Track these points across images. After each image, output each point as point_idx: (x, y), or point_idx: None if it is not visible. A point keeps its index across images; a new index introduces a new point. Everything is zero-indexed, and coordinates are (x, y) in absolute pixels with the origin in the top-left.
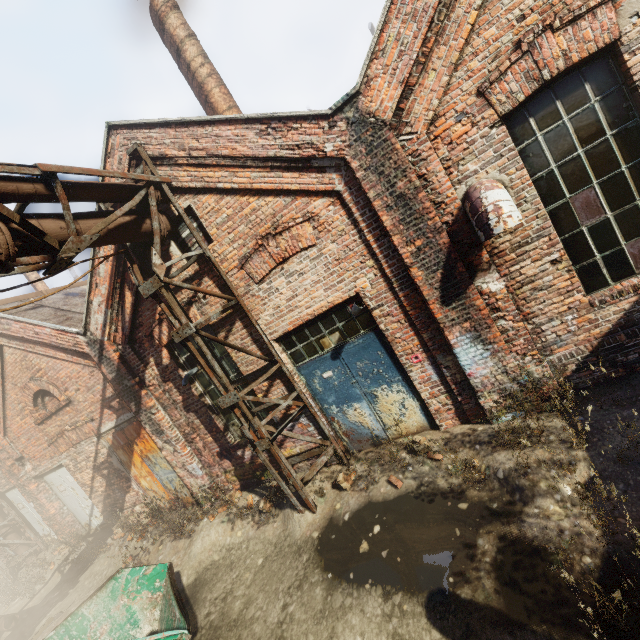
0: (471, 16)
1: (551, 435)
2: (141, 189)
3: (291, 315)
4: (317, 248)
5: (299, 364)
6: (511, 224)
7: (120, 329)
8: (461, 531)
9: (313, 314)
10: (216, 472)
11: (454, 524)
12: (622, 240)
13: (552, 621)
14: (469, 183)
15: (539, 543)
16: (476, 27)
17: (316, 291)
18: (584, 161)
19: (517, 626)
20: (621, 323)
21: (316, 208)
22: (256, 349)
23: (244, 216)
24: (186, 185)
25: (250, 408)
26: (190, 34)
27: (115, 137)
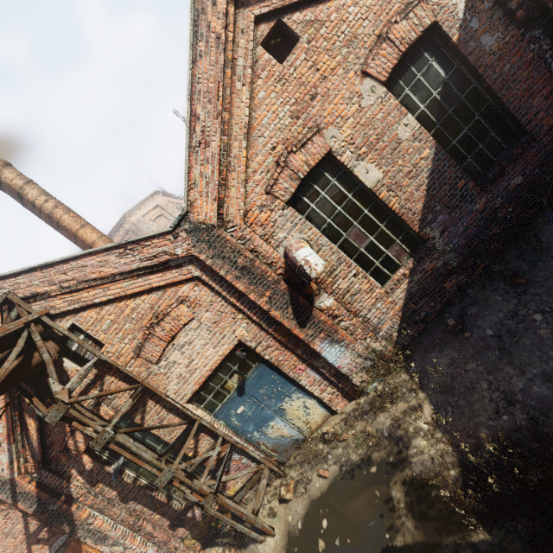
0: (243, 153)
1: (403, 388)
2: (22, 332)
3: (194, 377)
4: (196, 320)
5: (214, 412)
6: (319, 269)
7: (30, 458)
8: (379, 491)
9: (211, 369)
10: (173, 546)
11: (373, 488)
12: (385, 250)
13: (452, 530)
14: (284, 245)
15: (425, 475)
16: (249, 157)
17: (207, 351)
18: (344, 213)
19: (436, 547)
20: (407, 297)
21: (184, 292)
22: (173, 416)
23: (126, 316)
24: (64, 309)
25: (186, 470)
26: (28, 181)
27: None
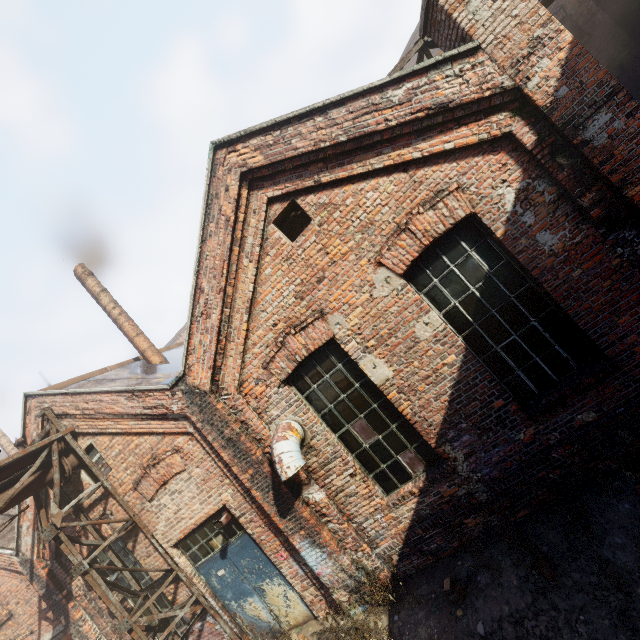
0: (244, 326)
1: (376, 639)
2: (43, 451)
3: (180, 525)
4: (187, 472)
5: (197, 565)
6: (290, 474)
7: (47, 546)
8: None
9: (196, 523)
10: None
11: None
12: (393, 454)
13: None
14: (277, 423)
15: None
16: (251, 329)
17: (194, 505)
18: (348, 402)
19: None
20: (415, 519)
21: (180, 443)
22: (159, 555)
23: (131, 450)
24: (85, 431)
25: (162, 612)
26: (103, 289)
27: (31, 401)
